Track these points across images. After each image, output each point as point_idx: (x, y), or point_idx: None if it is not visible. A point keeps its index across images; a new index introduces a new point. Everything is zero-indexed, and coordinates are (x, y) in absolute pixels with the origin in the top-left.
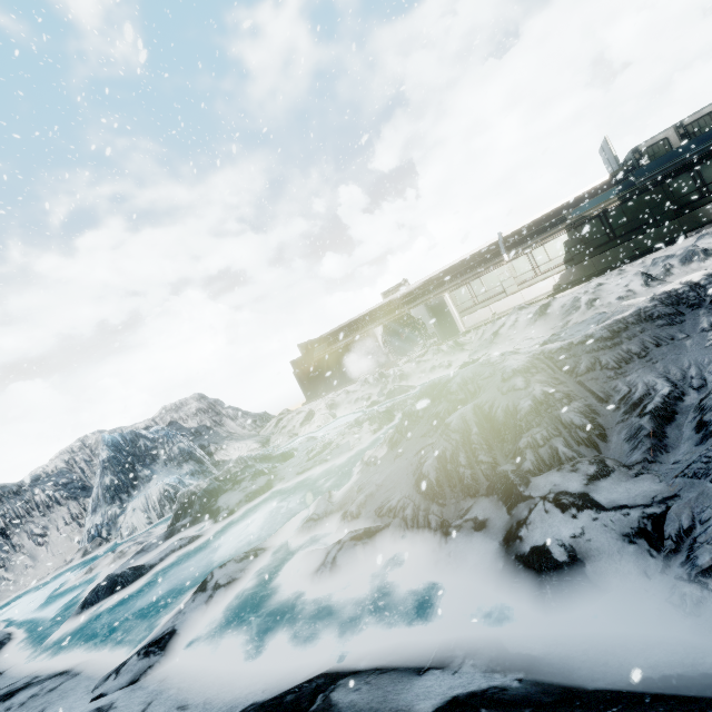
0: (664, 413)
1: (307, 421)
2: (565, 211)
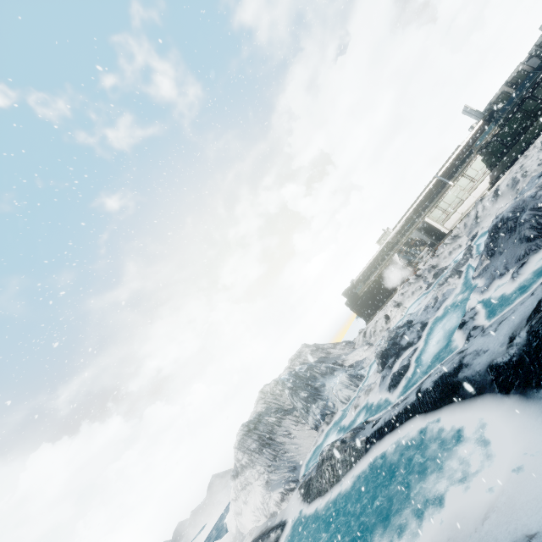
0: None
1: (388, 320)
2: (469, 147)
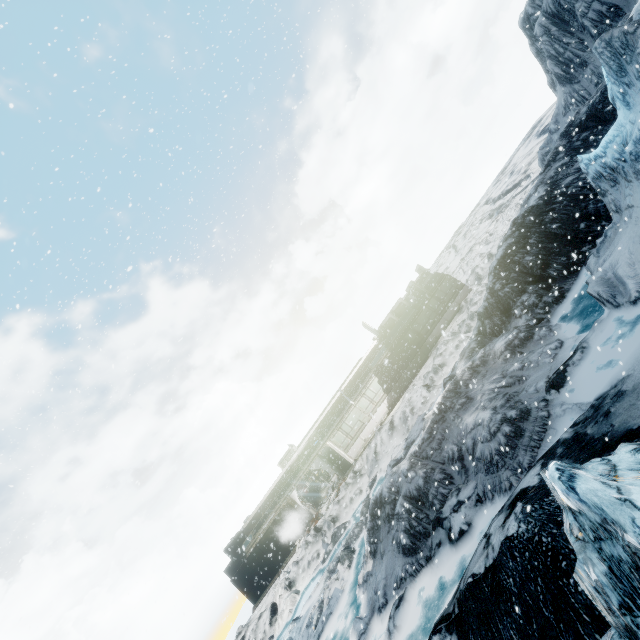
0: (460, 457)
1: (274, 616)
2: (367, 364)
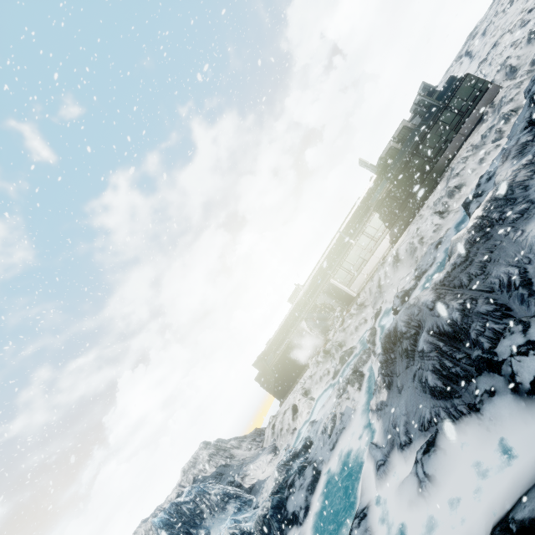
0: (526, 282)
1: (295, 414)
2: (366, 202)
